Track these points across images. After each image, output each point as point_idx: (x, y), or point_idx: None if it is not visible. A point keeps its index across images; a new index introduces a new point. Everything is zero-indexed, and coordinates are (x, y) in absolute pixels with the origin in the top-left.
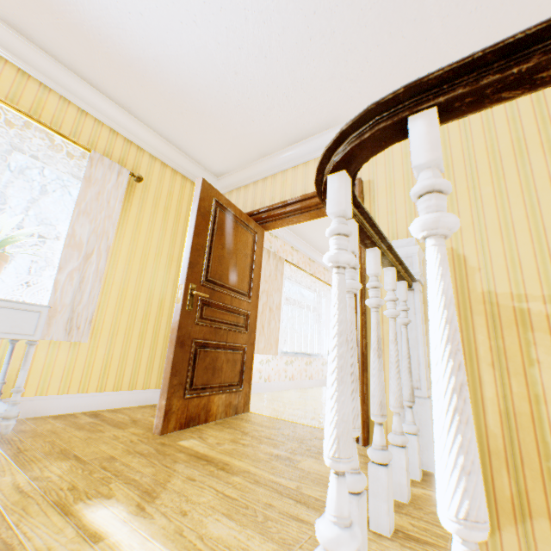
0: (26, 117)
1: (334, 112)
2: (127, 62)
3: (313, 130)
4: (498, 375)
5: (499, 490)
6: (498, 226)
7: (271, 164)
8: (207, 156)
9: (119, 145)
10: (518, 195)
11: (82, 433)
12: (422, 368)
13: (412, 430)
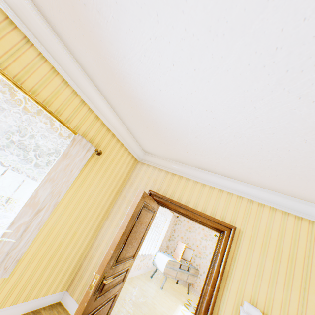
0: (41, 107)
1: (237, 175)
2: (131, 96)
3: (218, 172)
4: None
5: None
6: None
7: (182, 169)
8: (146, 144)
9: (96, 126)
10: None
11: None
12: None
13: None
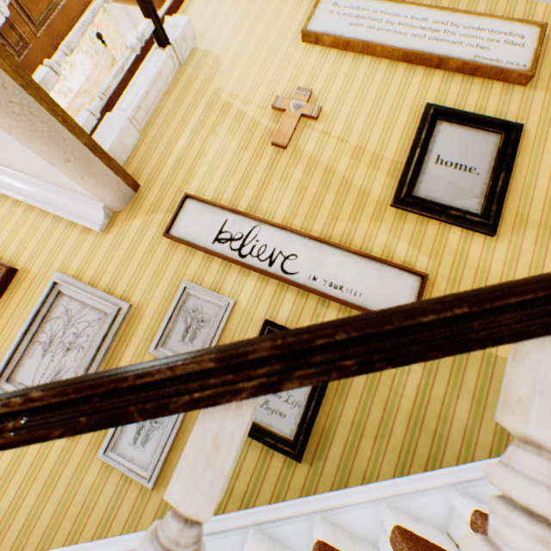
0: None
1: None
2: None
3: None
4: (192, 137)
5: (149, 198)
6: (252, 52)
7: None
8: None
9: None
10: (275, 38)
11: None
12: (137, 100)
13: (90, 108)
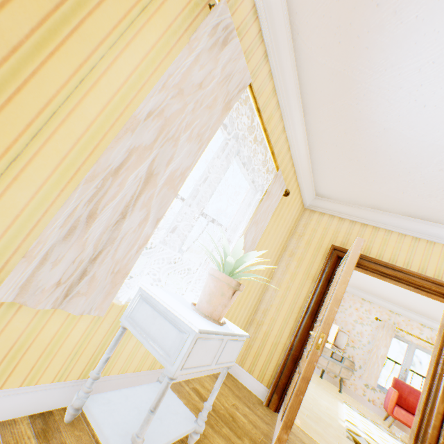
0: (265, 135)
1: None
2: (358, 117)
3: (443, 221)
4: None
5: None
6: None
7: (378, 217)
8: (327, 184)
9: (285, 160)
10: None
11: (223, 443)
12: None
13: None
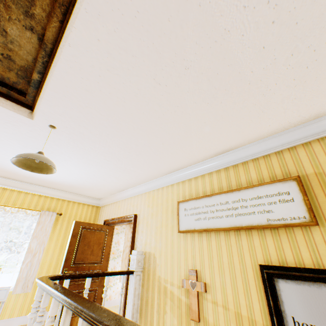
0: (18, 208)
1: (127, 185)
2: (52, 182)
3: (125, 188)
4: (158, 316)
5: None
6: (165, 246)
7: (115, 197)
8: (92, 195)
9: (54, 202)
10: (170, 234)
11: None
12: (131, 312)
13: None
